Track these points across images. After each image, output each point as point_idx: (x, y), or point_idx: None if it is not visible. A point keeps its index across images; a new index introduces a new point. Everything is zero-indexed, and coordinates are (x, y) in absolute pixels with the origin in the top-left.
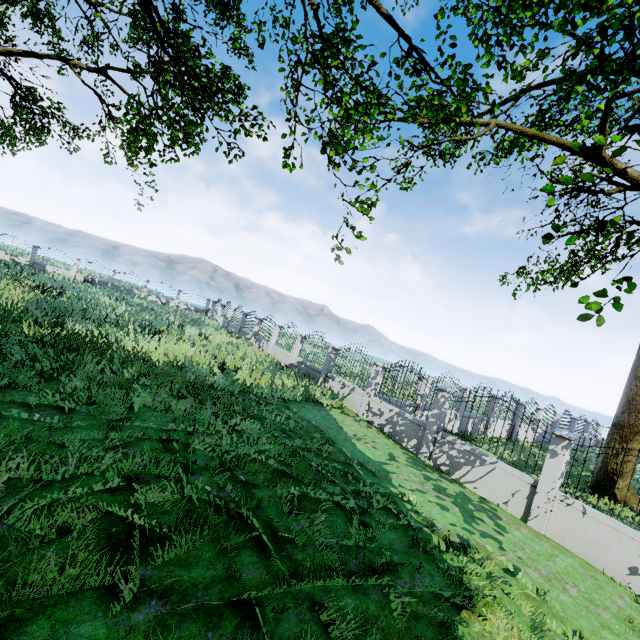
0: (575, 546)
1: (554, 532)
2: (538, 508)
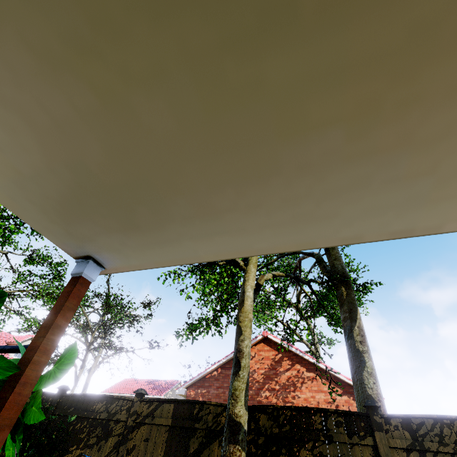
0: None
1: None
2: None
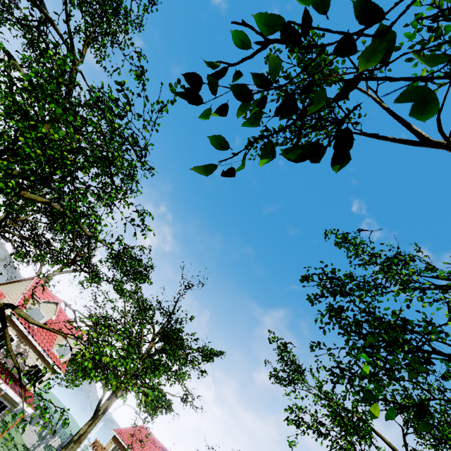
0: (27, 440)
1: (26, 438)
2: (28, 432)
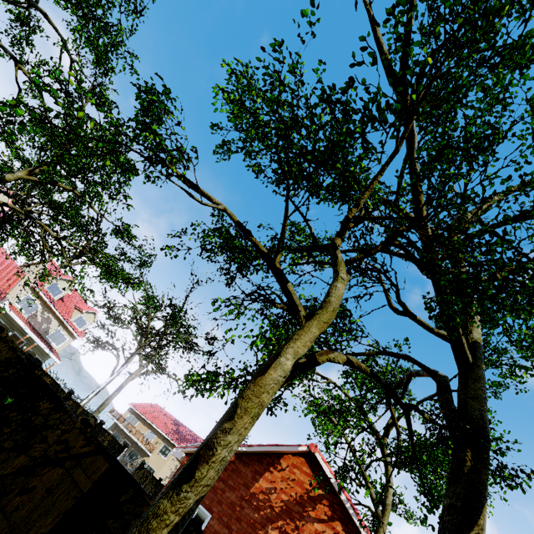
0: None
1: None
2: None
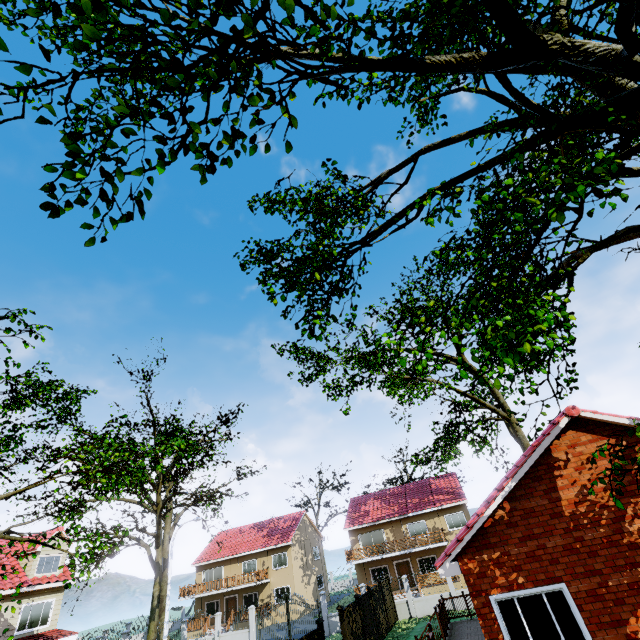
0: None
1: None
2: None
